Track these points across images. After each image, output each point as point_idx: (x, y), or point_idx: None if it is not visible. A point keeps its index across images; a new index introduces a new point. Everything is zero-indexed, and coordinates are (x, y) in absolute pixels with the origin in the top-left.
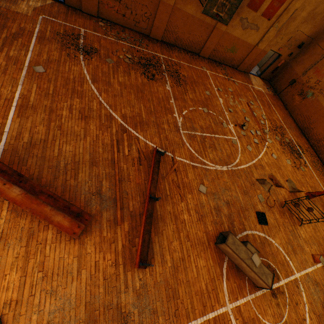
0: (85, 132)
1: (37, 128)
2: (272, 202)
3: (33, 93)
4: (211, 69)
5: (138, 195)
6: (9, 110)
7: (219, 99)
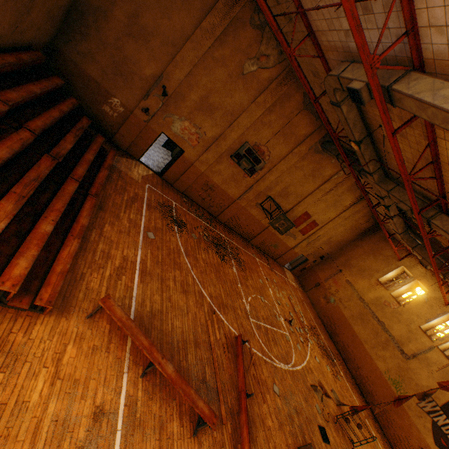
0: (187, 307)
1: (155, 296)
2: (327, 415)
3: (149, 259)
4: (259, 257)
5: (233, 388)
6: (134, 273)
7: (269, 289)
